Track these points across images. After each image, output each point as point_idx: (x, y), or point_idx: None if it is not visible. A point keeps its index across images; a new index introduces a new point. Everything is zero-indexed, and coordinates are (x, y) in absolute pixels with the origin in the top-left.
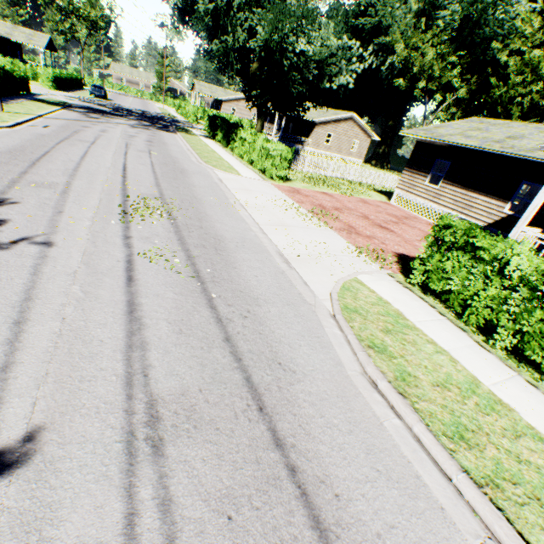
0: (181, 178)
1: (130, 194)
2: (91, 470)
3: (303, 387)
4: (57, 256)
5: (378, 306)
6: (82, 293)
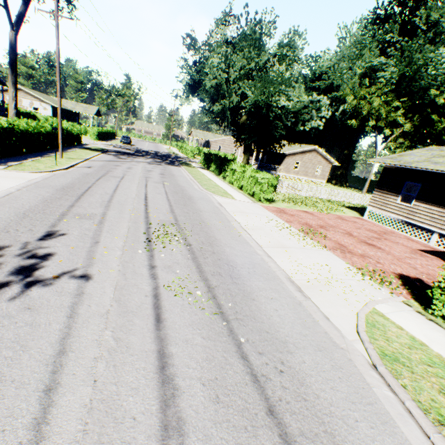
0: (189, 203)
1: (151, 221)
2: None
3: None
4: (92, 292)
5: (416, 350)
6: (113, 341)
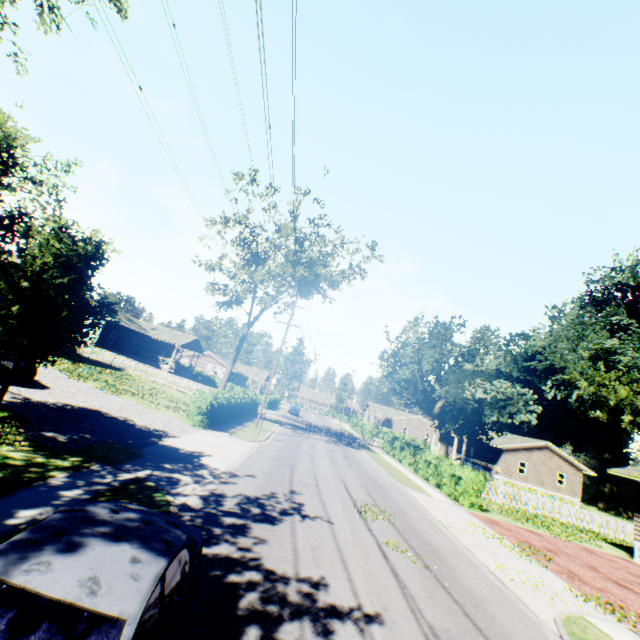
0: (383, 491)
1: (355, 498)
2: (413, 639)
3: None
4: (338, 530)
5: None
6: (363, 555)
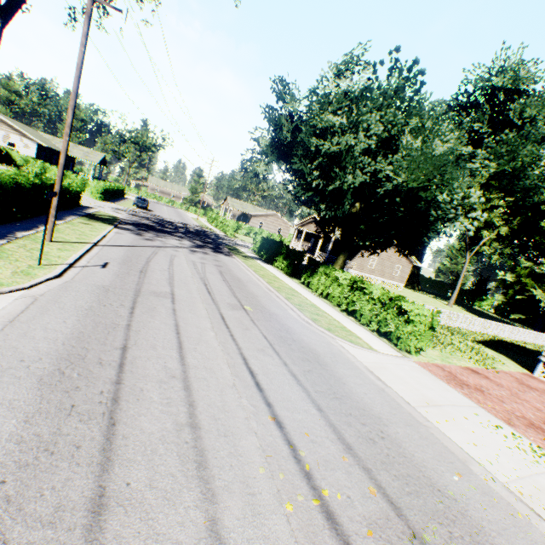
0: (336, 386)
1: (357, 544)
2: None
3: None
4: None
5: None
6: None
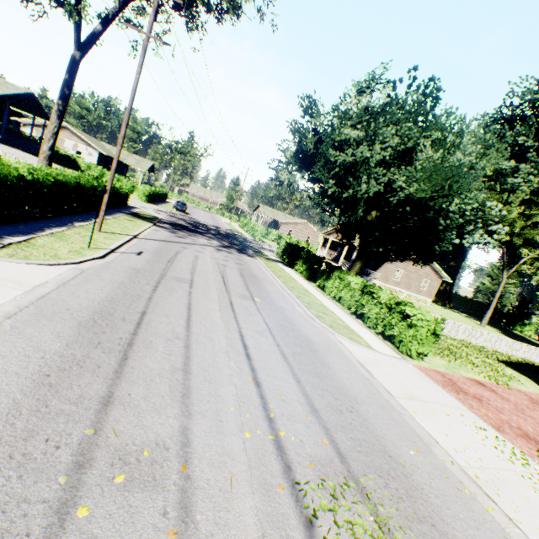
0: (321, 368)
1: (296, 468)
2: None
3: None
4: None
5: None
6: None
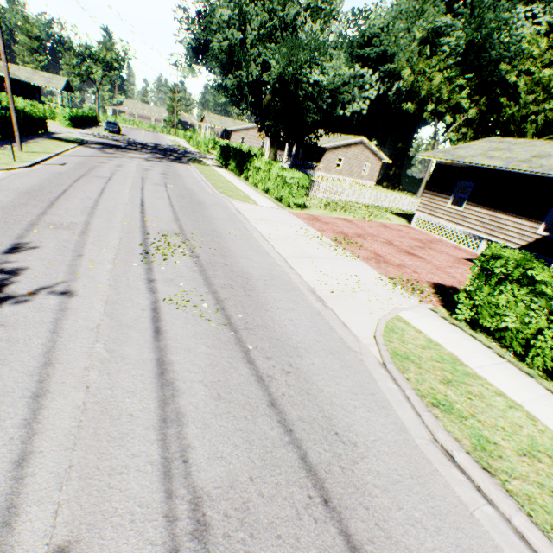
0: (199, 210)
1: (150, 231)
2: None
3: (369, 465)
4: (78, 307)
5: (430, 349)
6: (106, 352)
